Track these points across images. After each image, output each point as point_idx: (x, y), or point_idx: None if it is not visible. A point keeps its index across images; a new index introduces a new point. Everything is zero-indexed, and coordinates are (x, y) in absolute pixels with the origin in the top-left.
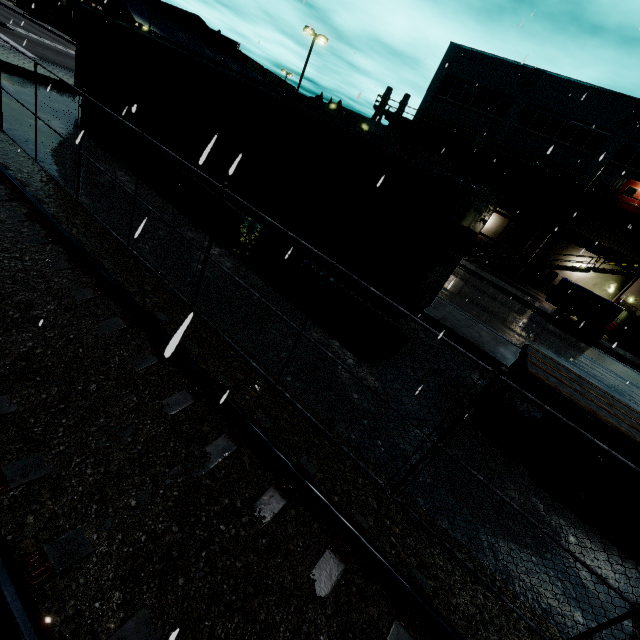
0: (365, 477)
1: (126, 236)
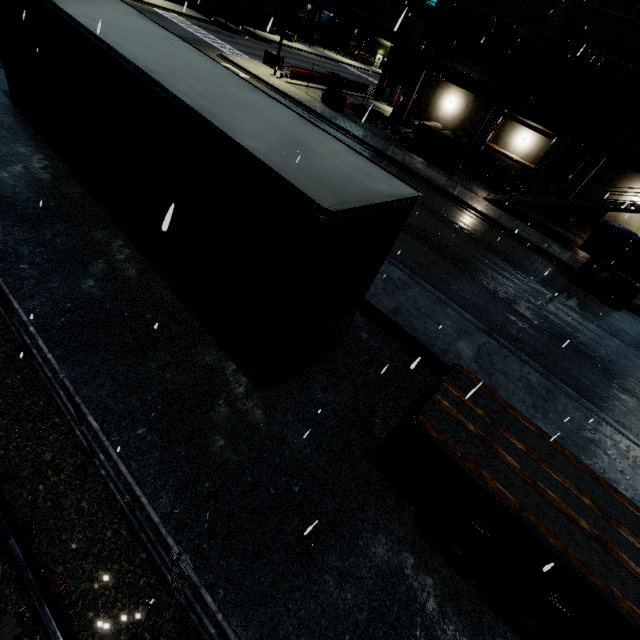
0: (156, 573)
1: (5, 258)
